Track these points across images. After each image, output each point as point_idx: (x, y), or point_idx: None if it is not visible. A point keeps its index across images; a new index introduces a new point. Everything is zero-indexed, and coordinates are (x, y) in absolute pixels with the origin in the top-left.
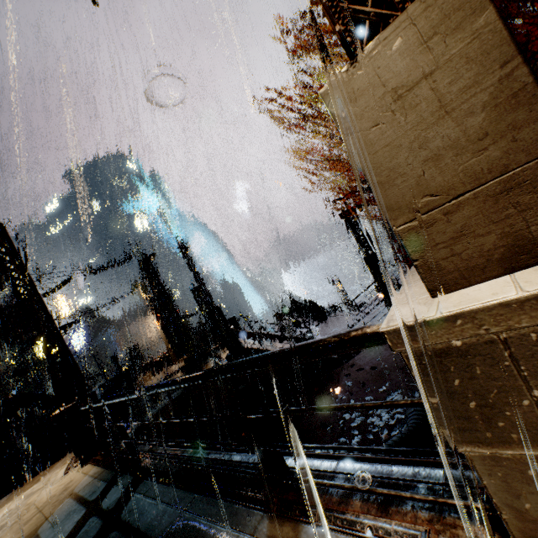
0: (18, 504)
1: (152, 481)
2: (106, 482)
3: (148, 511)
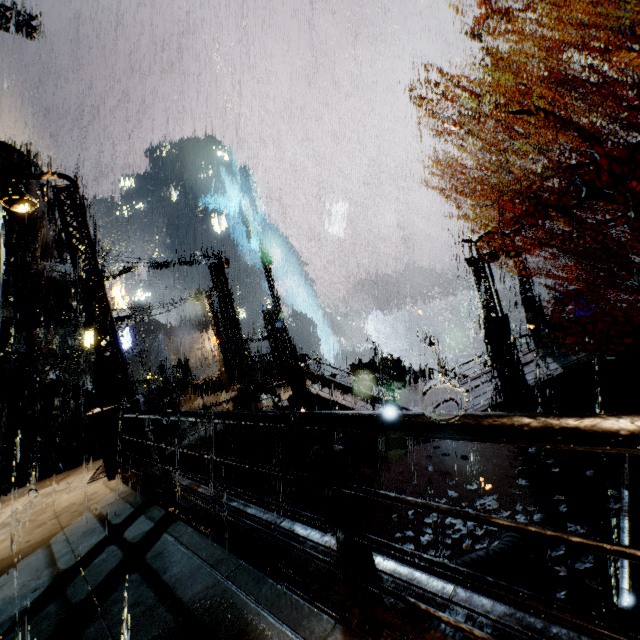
0: (36, 501)
1: (188, 524)
2: (133, 508)
3: (179, 562)
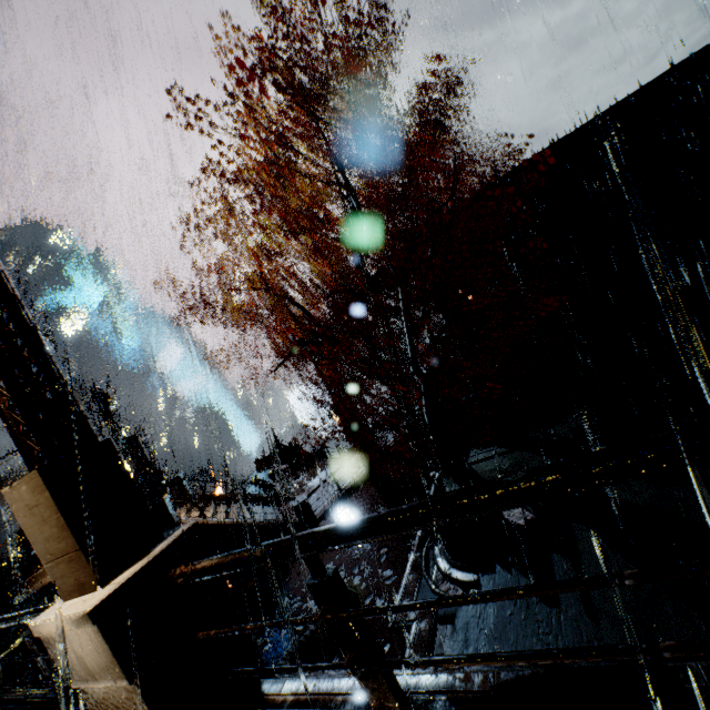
0: None
1: None
2: None
3: None
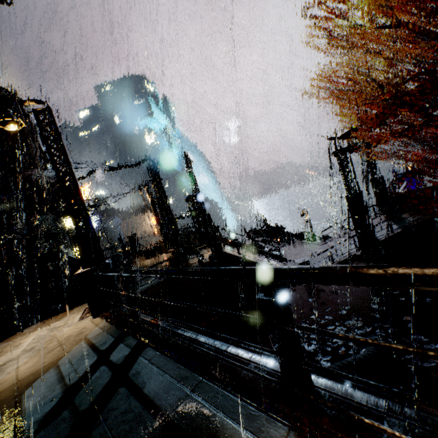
0: (45, 334)
1: (156, 350)
2: (114, 338)
3: (154, 379)
